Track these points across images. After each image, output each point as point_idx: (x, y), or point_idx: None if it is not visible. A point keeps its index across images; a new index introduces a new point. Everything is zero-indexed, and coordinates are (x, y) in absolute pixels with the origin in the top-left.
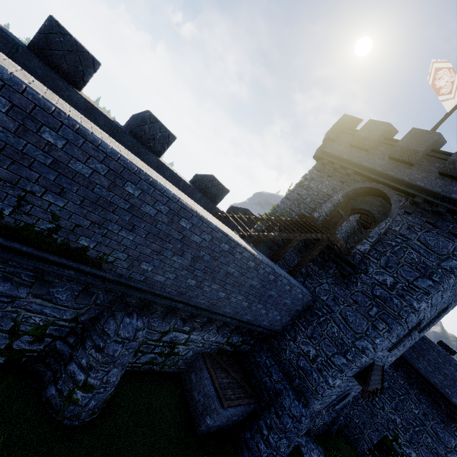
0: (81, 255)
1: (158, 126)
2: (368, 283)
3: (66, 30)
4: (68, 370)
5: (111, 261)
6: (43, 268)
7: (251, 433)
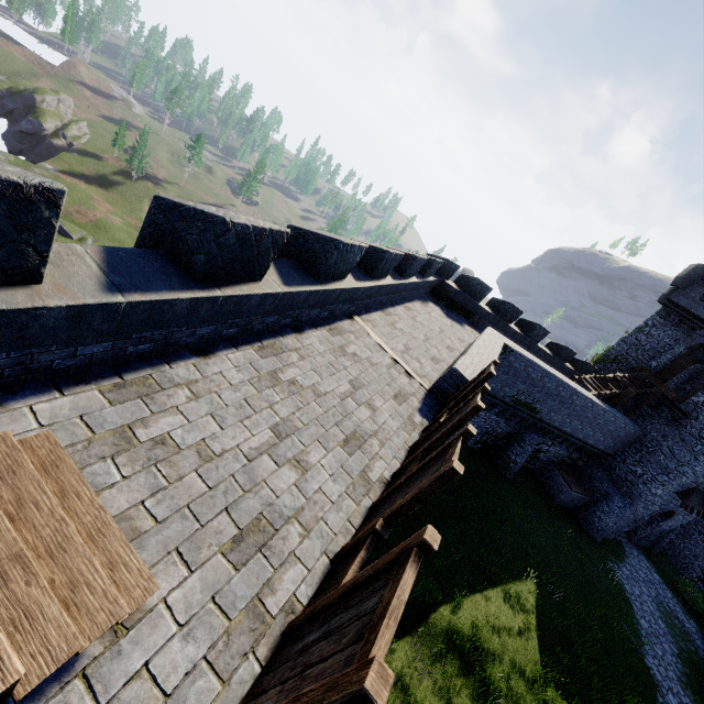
0: (533, 410)
1: (542, 330)
2: (696, 428)
3: (514, 306)
4: (506, 454)
5: (541, 412)
6: (520, 414)
7: (587, 512)
